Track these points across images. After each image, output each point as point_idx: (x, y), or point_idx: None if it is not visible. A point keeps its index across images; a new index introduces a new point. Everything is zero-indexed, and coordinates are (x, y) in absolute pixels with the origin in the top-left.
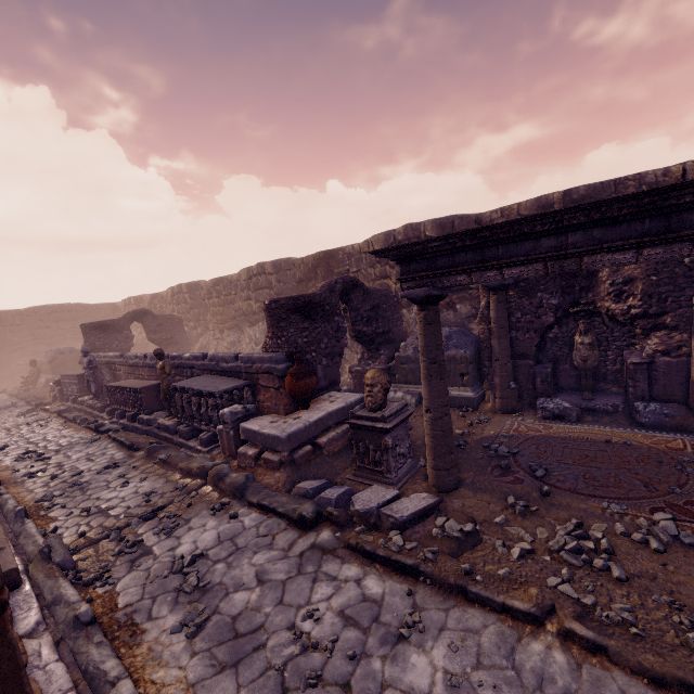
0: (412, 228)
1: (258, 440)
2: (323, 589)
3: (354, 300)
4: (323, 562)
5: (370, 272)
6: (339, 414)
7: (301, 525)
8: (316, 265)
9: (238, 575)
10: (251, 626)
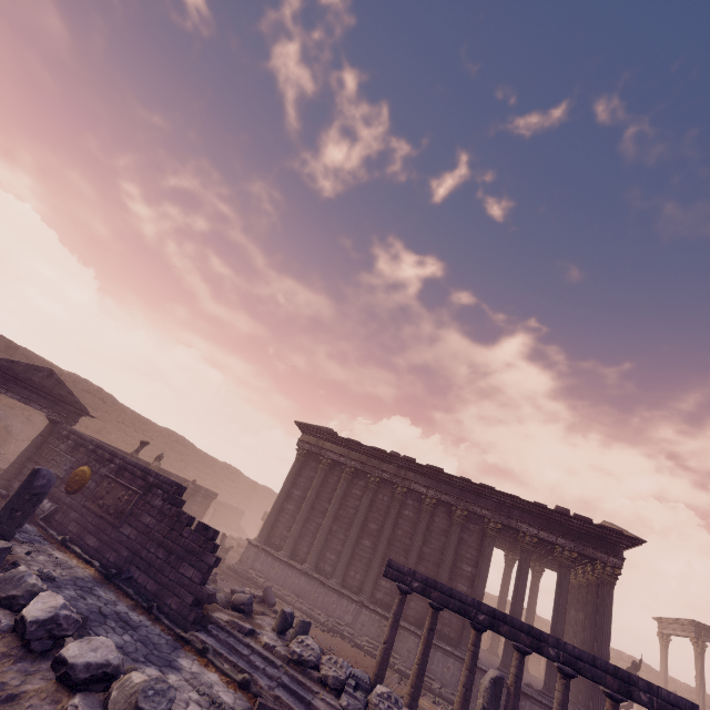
0: None
1: None
2: None
3: None
4: None
5: None
6: None
7: None
8: None
9: None
10: None
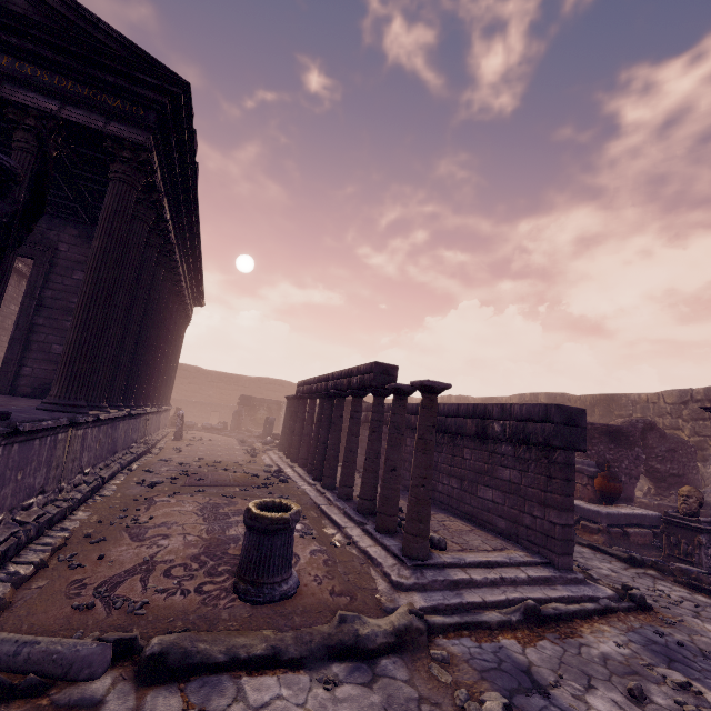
0: None
1: (576, 511)
2: (662, 587)
3: (649, 440)
4: (656, 580)
5: (657, 421)
6: (642, 519)
7: (630, 562)
8: (594, 404)
9: (595, 564)
10: (619, 580)
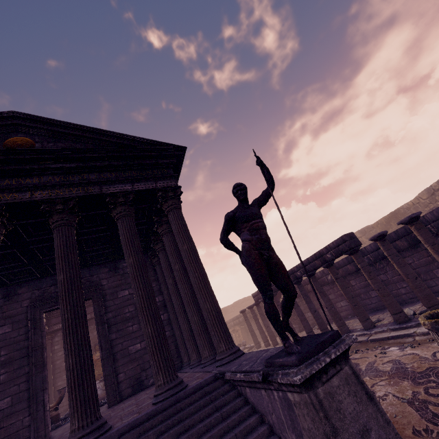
0: None
1: None
2: None
3: None
4: None
5: (427, 210)
6: None
7: None
8: (388, 221)
9: None
10: None
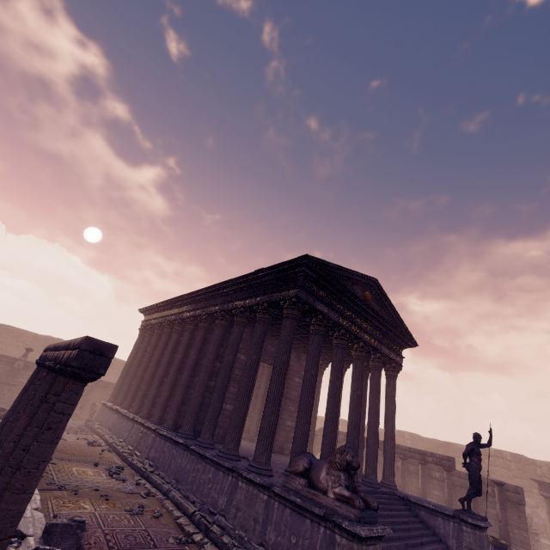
0: (498, 452)
1: None
2: None
3: None
4: None
5: None
6: None
7: None
8: (438, 446)
9: None
10: None
